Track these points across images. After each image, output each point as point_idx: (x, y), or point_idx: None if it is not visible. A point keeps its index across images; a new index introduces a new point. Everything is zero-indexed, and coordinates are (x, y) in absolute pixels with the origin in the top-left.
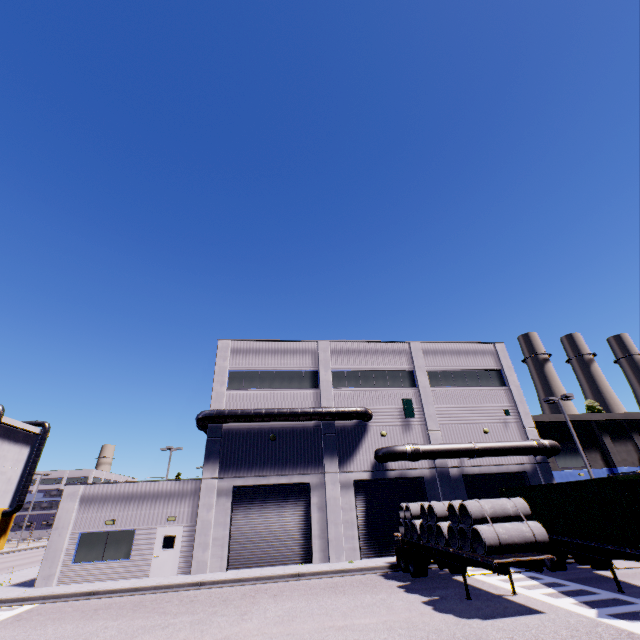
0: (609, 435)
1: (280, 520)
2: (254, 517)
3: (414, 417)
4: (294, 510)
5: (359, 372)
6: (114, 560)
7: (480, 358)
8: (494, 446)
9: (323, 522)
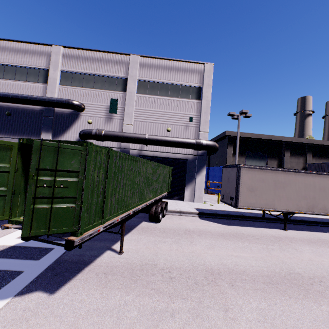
0: (290, 152)
1: None
2: None
3: (115, 113)
4: None
5: (83, 75)
6: None
7: (188, 75)
8: (161, 139)
9: None
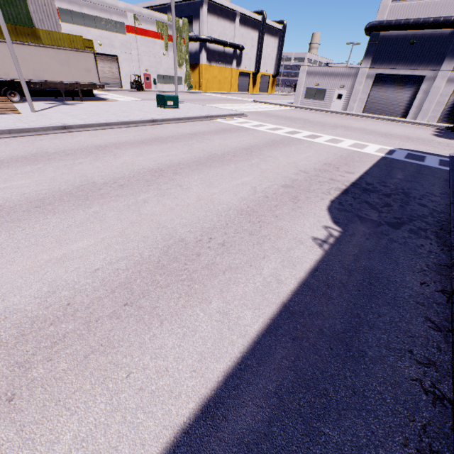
0: None
1: (396, 95)
2: (382, 92)
3: None
4: (407, 91)
5: None
6: (318, 100)
7: None
8: None
9: (422, 100)
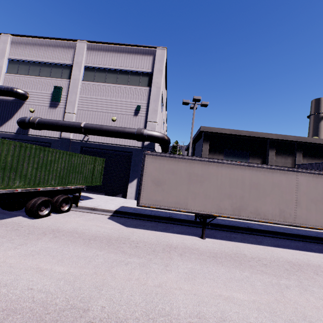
0: (276, 150)
1: None
2: None
3: (58, 101)
4: None
5: (30, 63)
6: None
7: (138, 61)
8: (98, 127)
9: None
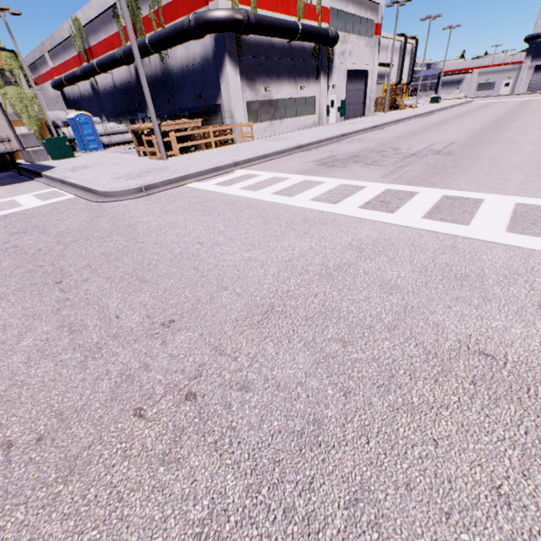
0: None
1: None
2: (540, 76)
3: None
4: None
5: None
6: (488, 91)
7: None
8: None
9: None
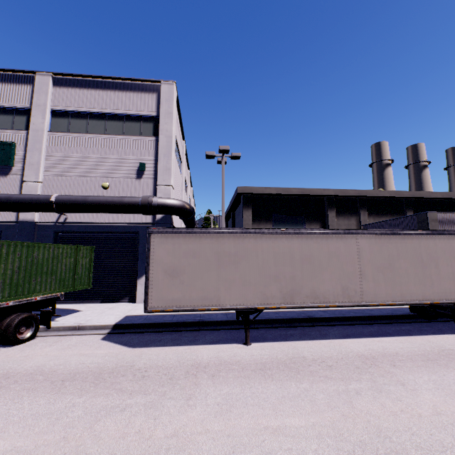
0: (337, 210)
1: None
2: None
3: (9, 165)
4: None
5: None
6: None
7: (135, 100)
8: (80, 200)
9: None
